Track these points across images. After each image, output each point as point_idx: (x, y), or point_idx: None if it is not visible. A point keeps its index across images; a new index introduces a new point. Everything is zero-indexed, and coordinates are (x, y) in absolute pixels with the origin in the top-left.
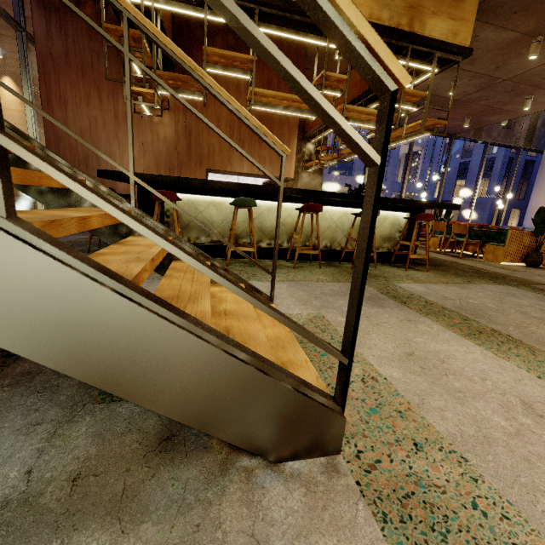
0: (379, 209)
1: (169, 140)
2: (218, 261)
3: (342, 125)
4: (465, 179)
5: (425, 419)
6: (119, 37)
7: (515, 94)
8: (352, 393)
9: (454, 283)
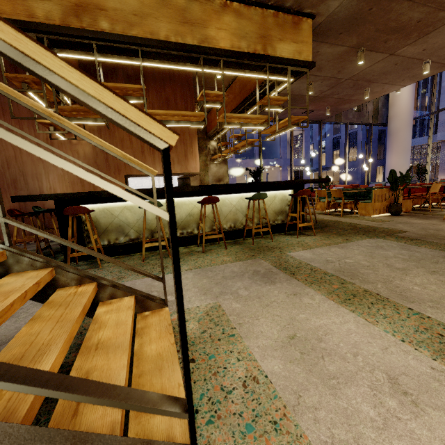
0: (268, 190)
1: (89, 156)
2: (136, 256)
3: (113, 191)
4: (339, 149)
5: (298, 427)
6: (21, 82)
7: (356, 88)
8: (231, 406)
9: (335, 244)
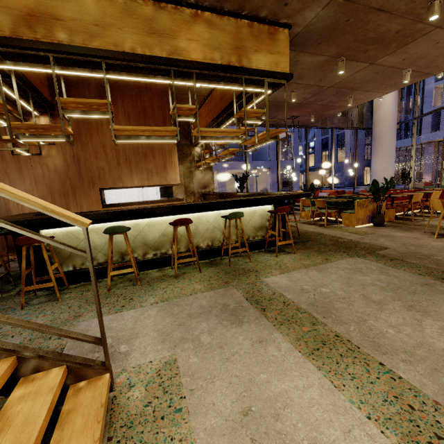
0: (247, 206)
1: (60, 170)
2: (104, 283)
3: None
4: (328, 150)
5: None
6: None
7: (340, 95)
8: None
9: (314, 266)
